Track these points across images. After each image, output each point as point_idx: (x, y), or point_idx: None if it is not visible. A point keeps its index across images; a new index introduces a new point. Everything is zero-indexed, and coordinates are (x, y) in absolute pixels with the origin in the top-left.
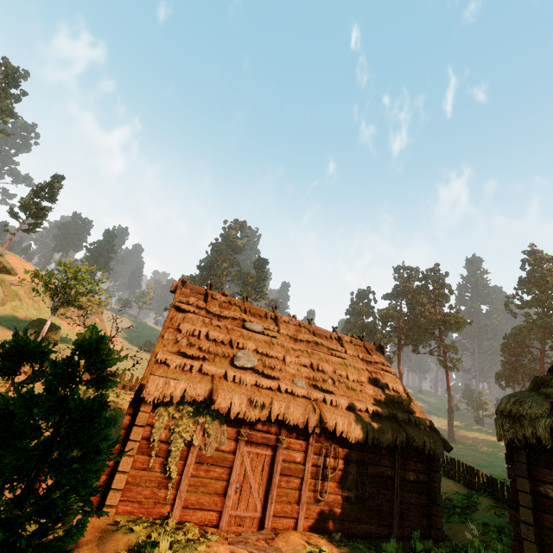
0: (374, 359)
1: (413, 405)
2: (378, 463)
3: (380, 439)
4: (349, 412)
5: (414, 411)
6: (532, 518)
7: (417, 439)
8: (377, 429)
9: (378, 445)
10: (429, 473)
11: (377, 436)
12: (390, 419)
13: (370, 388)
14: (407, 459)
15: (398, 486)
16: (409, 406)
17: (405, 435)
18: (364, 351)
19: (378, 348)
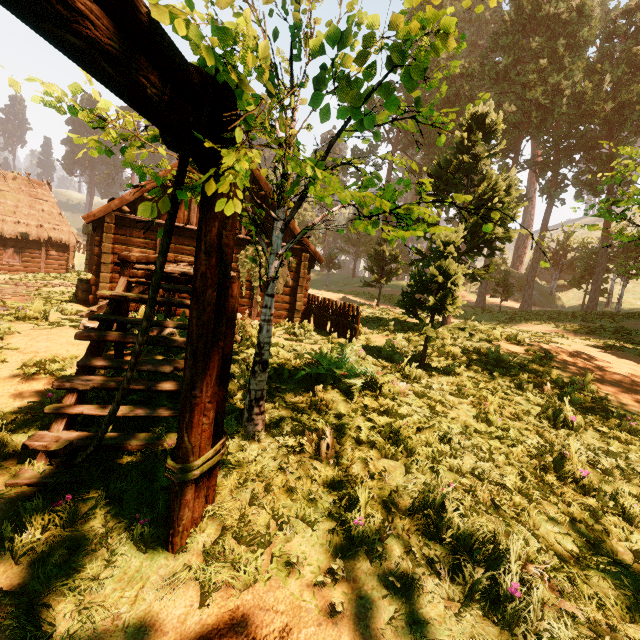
0: (38, 192)
1: (63, 221)
2: (29, 248)
3: (28, 236)
4: (4, 223)
5: (59, 224)
6: (89, 258)
7: (57, 237)
8: (24, 231)
9: (29, 240)
10: (67, 252)
11: (25, 235)
12: (38, 228)
13: (26, 211)
14: (51, 246)
15: (44, 258)
16: (59, 222)
17: (47, 235)
18: (29, 186)
19: (45, 184)
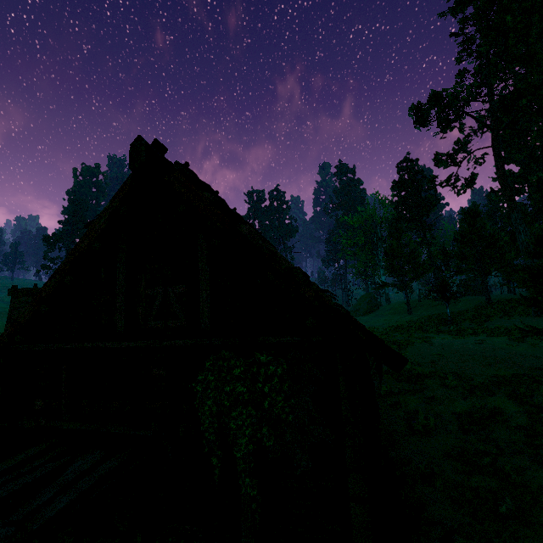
0: None
1: None
2: None
3: None
4: None
5: None
6: None
7: None
8: None
9: None
10: None
11: None
12: None
13: None
14: None
15: None
16: None
17: None
18: None
19: None
